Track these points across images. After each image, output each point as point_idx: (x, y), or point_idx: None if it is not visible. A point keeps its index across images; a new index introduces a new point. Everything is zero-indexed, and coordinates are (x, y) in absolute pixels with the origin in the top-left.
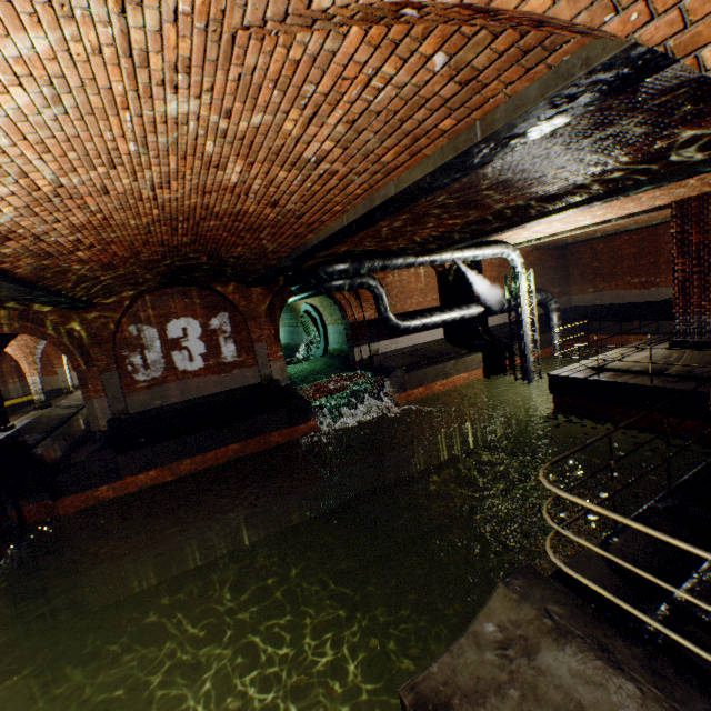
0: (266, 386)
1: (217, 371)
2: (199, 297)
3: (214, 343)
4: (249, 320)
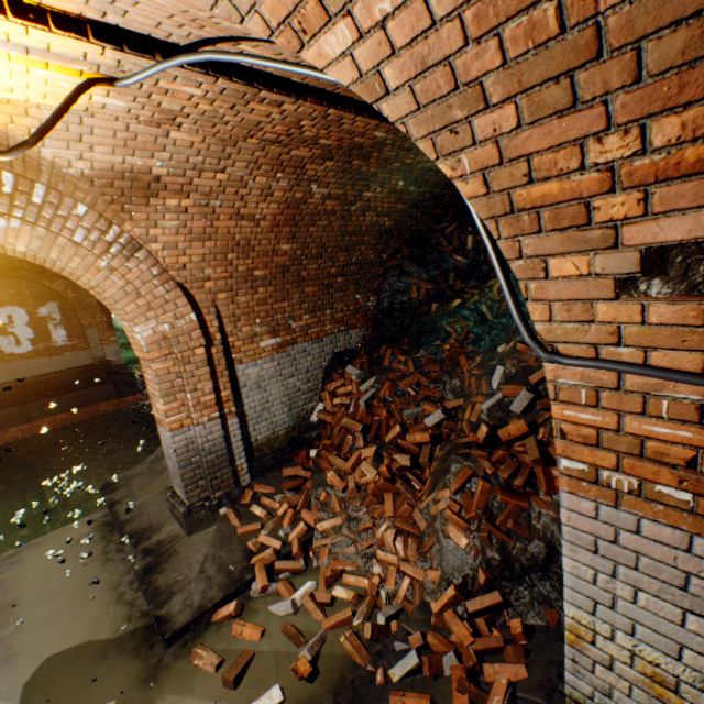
0: (99, 366)
1: (47, 354)
2: (25, 288)
3: (44, 329)
4: (79, 309)
